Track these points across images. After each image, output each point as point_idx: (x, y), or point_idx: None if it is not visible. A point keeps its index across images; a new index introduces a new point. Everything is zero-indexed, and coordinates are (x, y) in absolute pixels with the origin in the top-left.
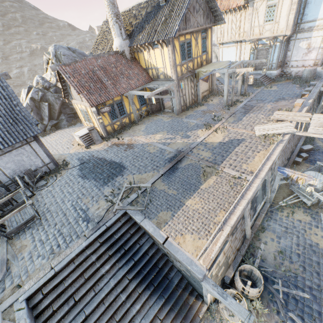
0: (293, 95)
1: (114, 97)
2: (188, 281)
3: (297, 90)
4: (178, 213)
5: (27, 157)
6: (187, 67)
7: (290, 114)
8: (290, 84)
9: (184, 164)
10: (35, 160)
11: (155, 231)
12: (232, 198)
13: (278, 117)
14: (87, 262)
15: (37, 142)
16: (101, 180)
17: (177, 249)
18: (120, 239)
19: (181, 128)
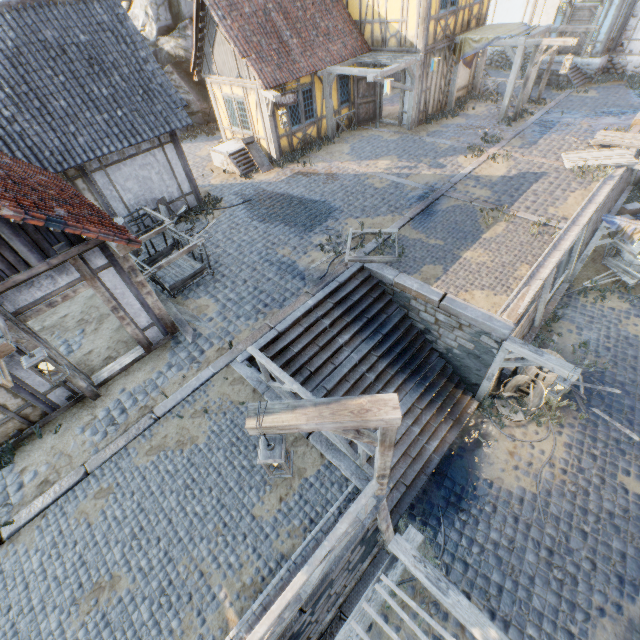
0: (629, 108)
1: (303, 74)
2: (456, 368)
3: (635, 100)
4: (454, 268)
5: (157, 174)
6: (445, 27)
7: (626, 136)
8: (621, 88)
9: (446, 206)
10: (169, 183)
11: (423, 288)
12: (537, 250)
13: (604, 140)
14: (318, 326)
15: (174, 145)
16: (299, 226)
17: (464, 306)
18: (359, 304)
19: (424, 153)
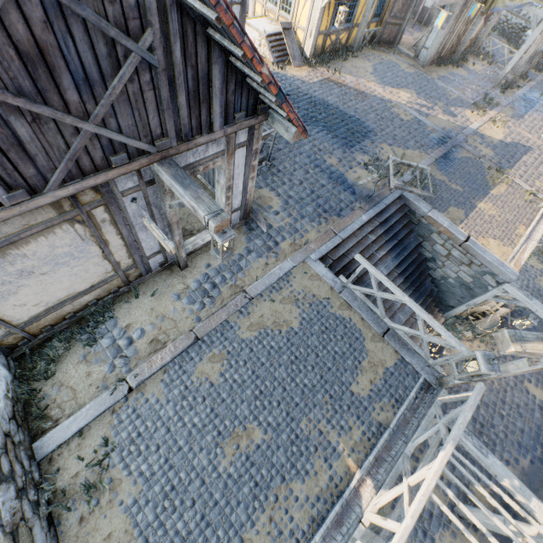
0: None
1: None
2: (441, 292)
3: None
4: (473, 215)
5: None
6: None
7: None
8: None
9: (461, 156)
10: None
11: (452, 226)
12: (529, 215)
13: None
14: (366, 240)
15: (241, 9)
16: (341, 138)
17: (483, 250)
18: (393, 227)
19: (438, 96)
